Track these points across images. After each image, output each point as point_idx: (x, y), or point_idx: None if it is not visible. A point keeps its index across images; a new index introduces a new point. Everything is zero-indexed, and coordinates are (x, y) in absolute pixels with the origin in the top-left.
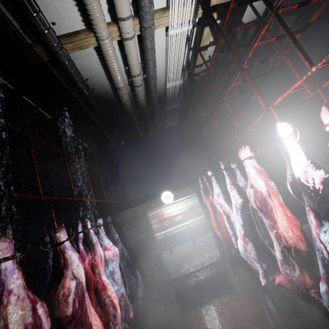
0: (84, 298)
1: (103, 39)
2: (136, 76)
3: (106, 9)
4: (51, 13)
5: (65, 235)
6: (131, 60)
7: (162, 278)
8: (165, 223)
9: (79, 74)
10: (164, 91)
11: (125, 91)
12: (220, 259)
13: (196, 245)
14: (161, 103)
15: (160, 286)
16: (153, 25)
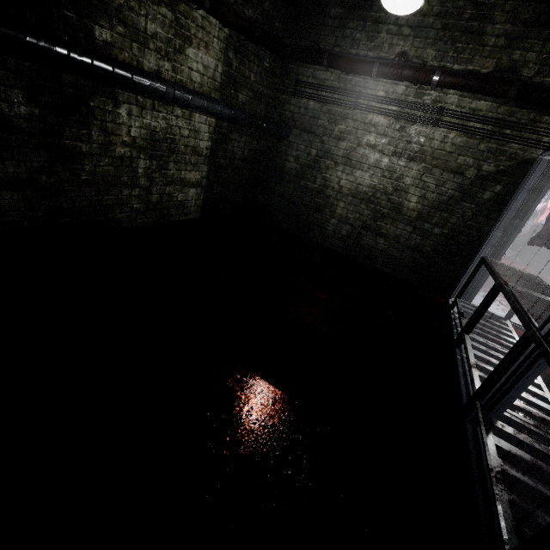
0: None
1: None
2: None
3: None
4: None
5: None
6: None
7: None
8: None
9: None
10: None
11: None
12: None
13: None
14: None
15: None
16: None
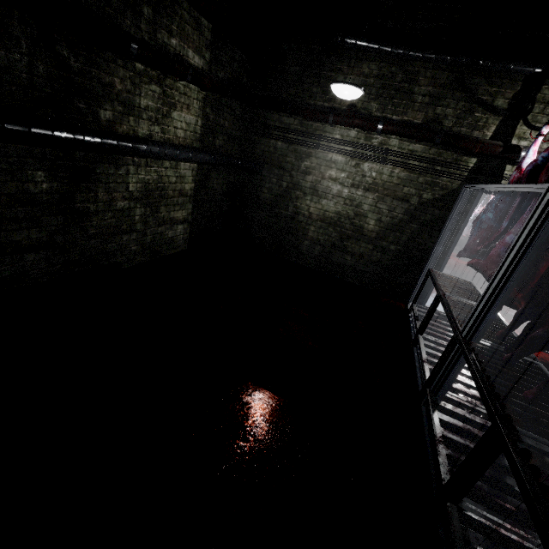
0: None
1: None
2: None
3: None
4: None
5: None
6: None
7: None
8: None
9: None
10: None
11: None
12: None
13: None
14: None
15: None
16: None
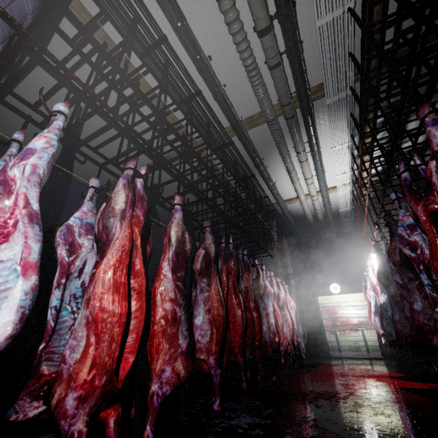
0: (284, 303)
1: (303, 201)
2: (318, 210)
3: (306, 191)
4: (284, 196)
5: (279, 280)
6: (315, 205)
7: (323, 351)
8: (337, 322)
9: (288, 211)
10: (338, 211)
11: (310, 215)
12: (383, 358)
13: (368, 353)
14: (337, 217)
15: (320, 356)
16: (328, 194)
